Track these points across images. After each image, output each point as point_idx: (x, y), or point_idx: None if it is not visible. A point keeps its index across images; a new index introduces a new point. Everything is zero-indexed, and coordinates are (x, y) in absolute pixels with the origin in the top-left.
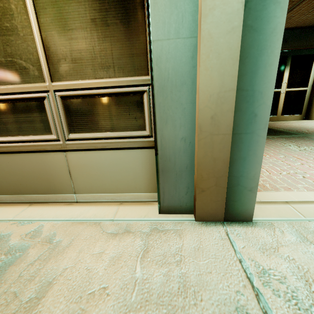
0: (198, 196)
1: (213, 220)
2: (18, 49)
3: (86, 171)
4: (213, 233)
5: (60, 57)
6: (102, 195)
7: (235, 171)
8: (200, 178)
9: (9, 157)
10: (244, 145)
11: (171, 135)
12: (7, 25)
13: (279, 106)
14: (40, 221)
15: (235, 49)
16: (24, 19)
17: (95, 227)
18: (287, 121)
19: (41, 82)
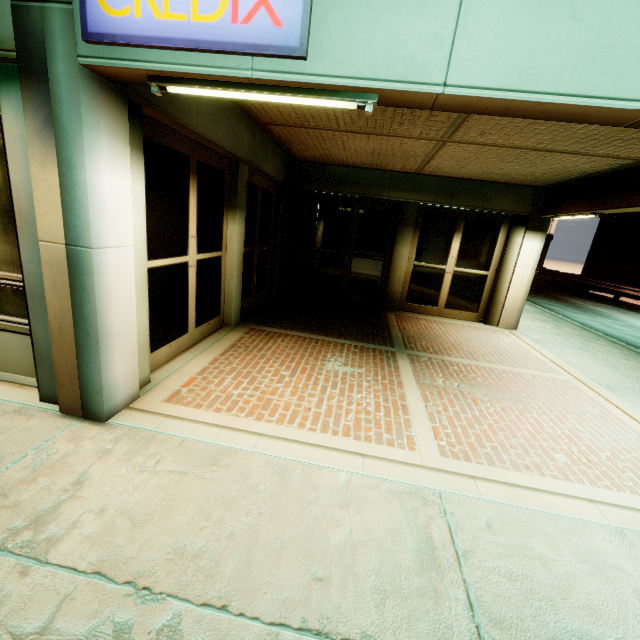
0: (59, 390)
1: (74, 415)
2: None
3: None
4: (58, 423)
5: None
6: (5, 373)
7: (83, 374)
8: (58, 375)
9: None
10: (86, 354)
11: (43, 333)
12: None
13: (443, 293)
14: None
15: (67, 285)
16: None
17: None
18: (451, 320)
19: None
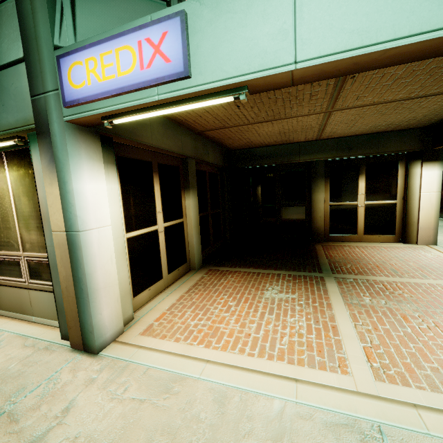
0: (69, 331)
1: (79, 349)
2: (11, 236)
3: (38, 303)
4: (67, 356)
5: (26, 241)
6: (46, 320)
7: (82, 319)
8: (68, 320)
9: (6, 288)
10: (82, 304)
11: (60, 291)
12: (8, 226)
13: (359, 223)
14: (6, 331)
15: (68, 258)
16: (14, 224)
17: (24, 340)
18: (372, 243)
19: (19, 251)
